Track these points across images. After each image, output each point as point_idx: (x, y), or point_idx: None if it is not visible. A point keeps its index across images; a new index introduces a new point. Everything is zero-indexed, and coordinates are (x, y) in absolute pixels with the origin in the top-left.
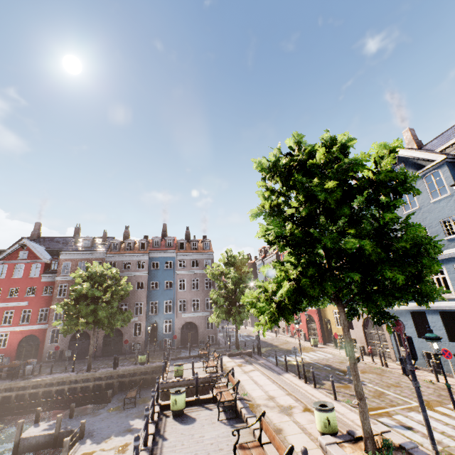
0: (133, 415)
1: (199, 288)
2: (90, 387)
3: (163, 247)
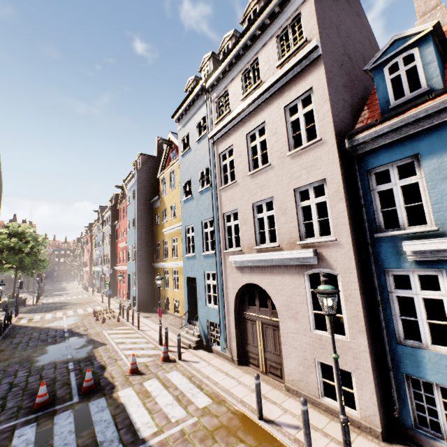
0: None
1: None
2: None
3: None
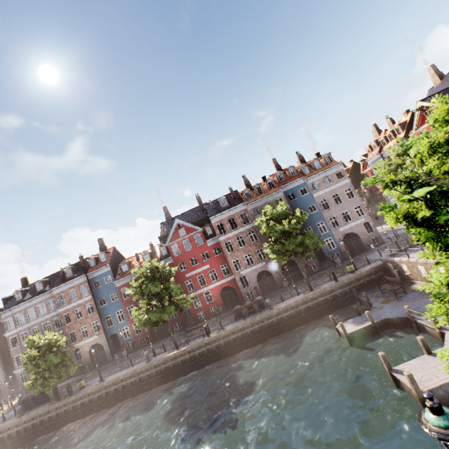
0: (421, 297)
1: (343, 201)
2: (328, 299)
3: (288, 179)
